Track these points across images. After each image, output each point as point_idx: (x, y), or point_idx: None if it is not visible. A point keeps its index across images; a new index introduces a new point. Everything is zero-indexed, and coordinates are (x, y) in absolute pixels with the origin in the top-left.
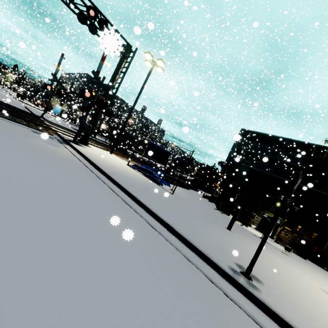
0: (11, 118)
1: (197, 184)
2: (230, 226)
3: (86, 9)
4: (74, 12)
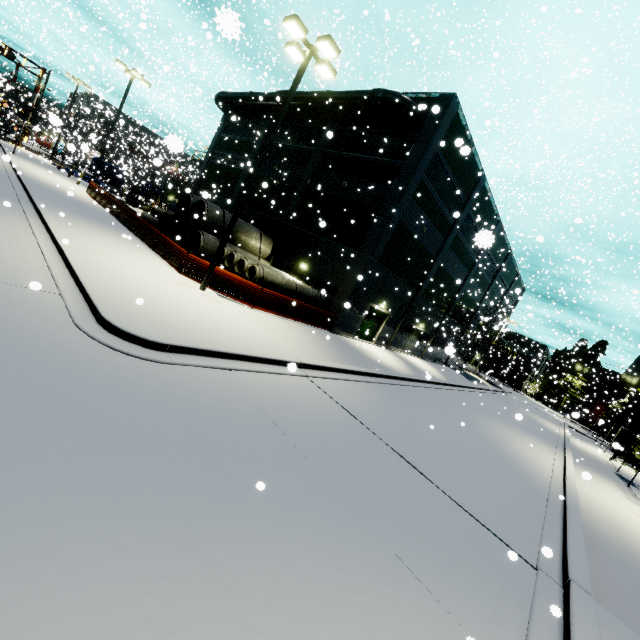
0: None
1: None
2: (69, 175)
3: None
4: None
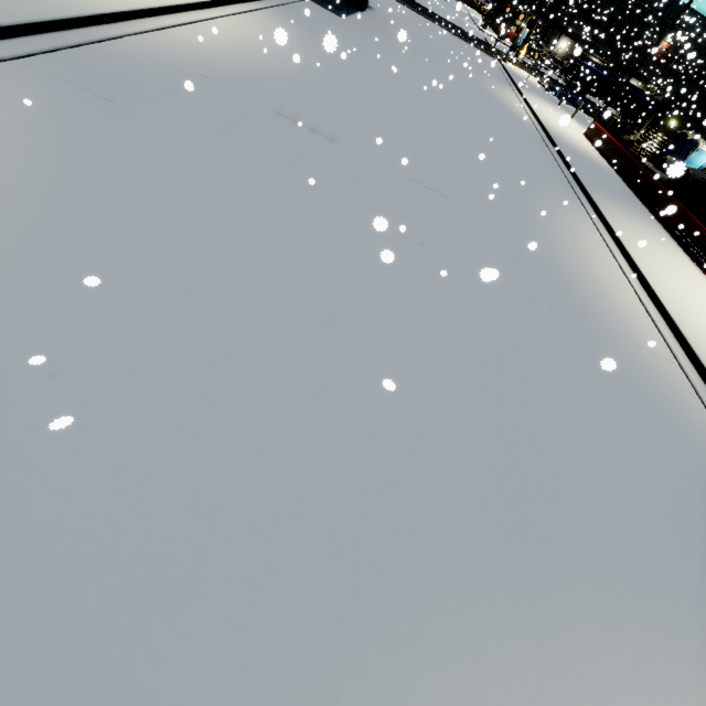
0: (474, 46)
1: None
2: (559, 103)
3: None
4: None
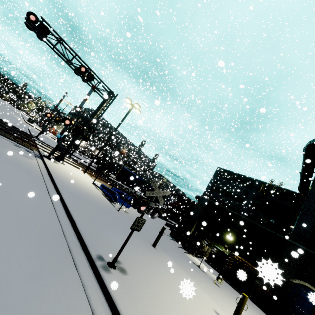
0: (1, 133)
1: (170, 215)
2: (155, 242)
3: (79, 67)
4: (71, 67)
